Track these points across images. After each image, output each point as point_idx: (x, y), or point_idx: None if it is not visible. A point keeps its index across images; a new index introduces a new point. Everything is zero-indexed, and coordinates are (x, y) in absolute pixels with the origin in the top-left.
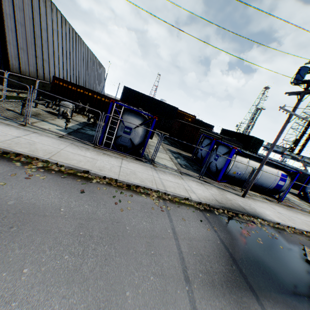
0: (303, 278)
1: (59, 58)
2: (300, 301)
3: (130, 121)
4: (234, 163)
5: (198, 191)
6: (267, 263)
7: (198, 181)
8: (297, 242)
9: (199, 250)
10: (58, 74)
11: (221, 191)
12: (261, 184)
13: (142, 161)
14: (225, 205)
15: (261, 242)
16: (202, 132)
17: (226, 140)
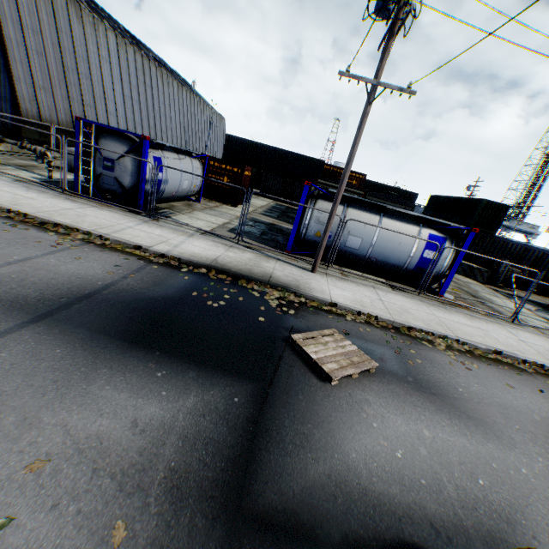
0: (222, 346)
1: (116, 101)
2: (131, 349)
3: (109, 148)
4: (312, 215)
5: (193, 247)
6: (163, 317)
7: (229, 244)
8: (341, 329)
9: (31, 277)
10: (116, 126)
11: (263, 258)
12: (384, 259)
13: (138, 214)
14: (226, 266)
15: (217, 305)
16: (324, 186)
17: (376, 197)
